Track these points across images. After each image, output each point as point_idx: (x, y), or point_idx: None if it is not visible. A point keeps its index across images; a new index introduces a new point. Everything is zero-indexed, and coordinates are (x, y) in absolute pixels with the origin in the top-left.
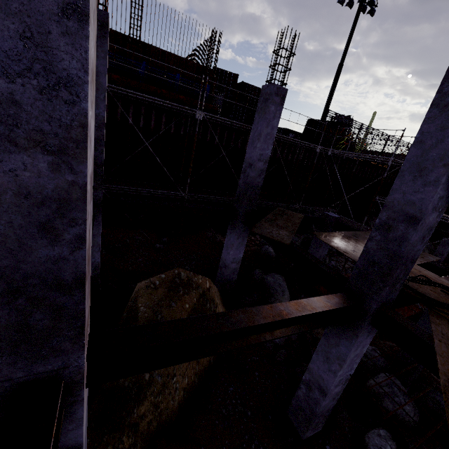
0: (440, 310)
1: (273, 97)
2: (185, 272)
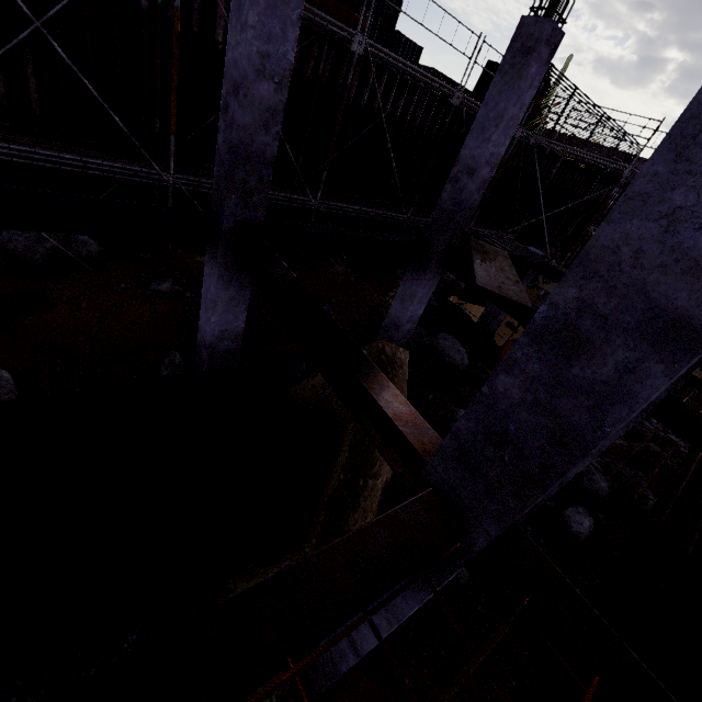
0: None
1: (541, 46)
2: (388, 346)
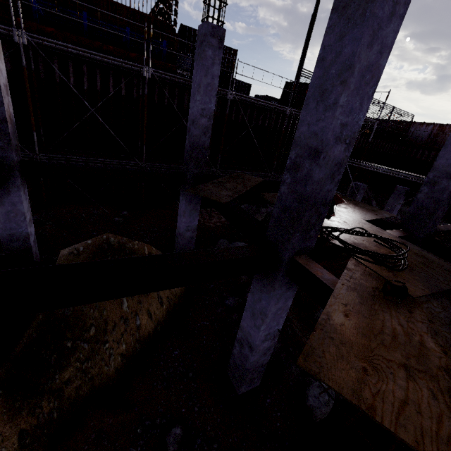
0: (359, 257)
1: (208, 38)
2: (116, 238)
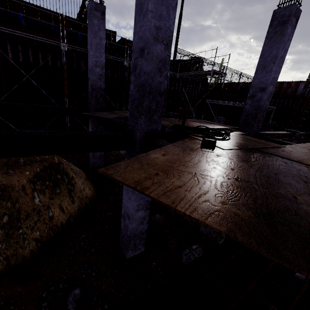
0: (193, 134)
1: (93, 11)
2: None
